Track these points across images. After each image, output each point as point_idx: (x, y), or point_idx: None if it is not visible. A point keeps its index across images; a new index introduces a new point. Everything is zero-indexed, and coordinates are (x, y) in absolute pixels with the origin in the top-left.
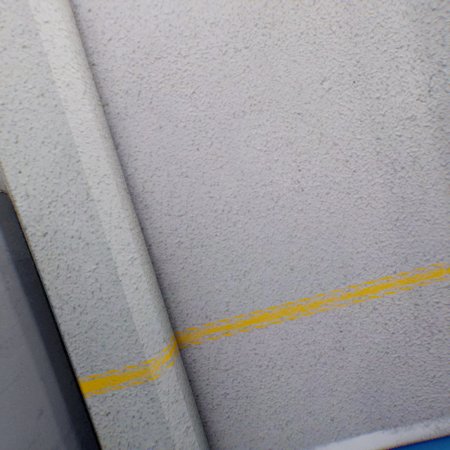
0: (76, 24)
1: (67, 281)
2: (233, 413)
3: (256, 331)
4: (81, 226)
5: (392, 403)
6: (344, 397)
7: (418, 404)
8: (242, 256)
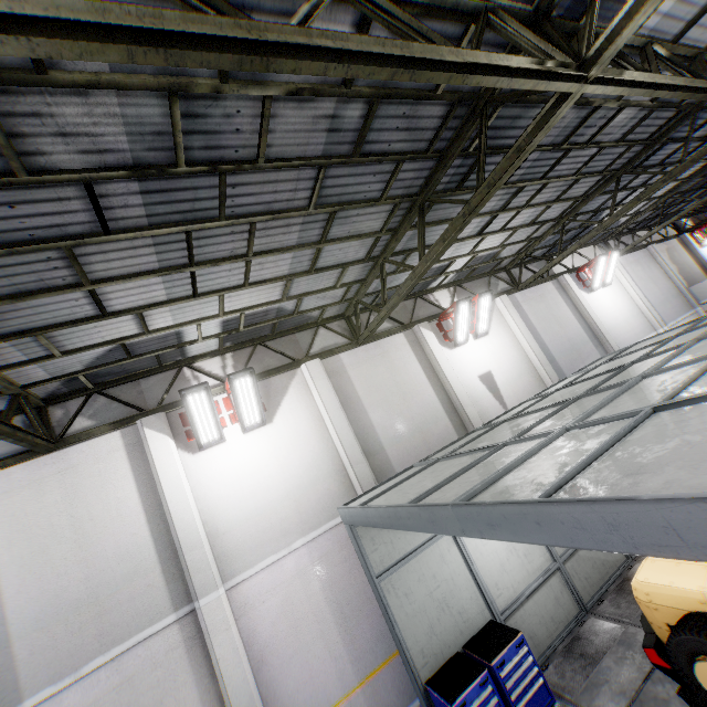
0: (243, 643)
1: None
2: None
3: None
4: None
5: None
6: None
7: None
8: None
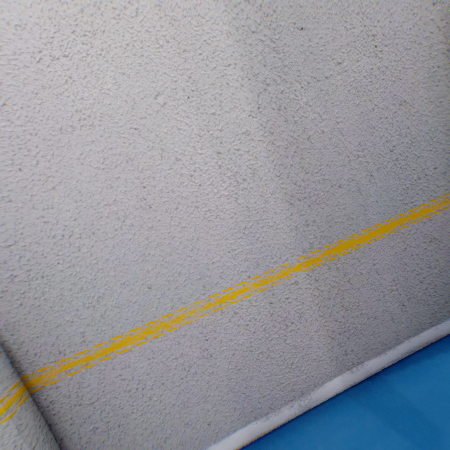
0: None
1: None
2: (105, 445)
3: (120, 356)
4: None
5: (261, 394)
6: (218, 400)
7: (283, 390)
8: (93, 282)
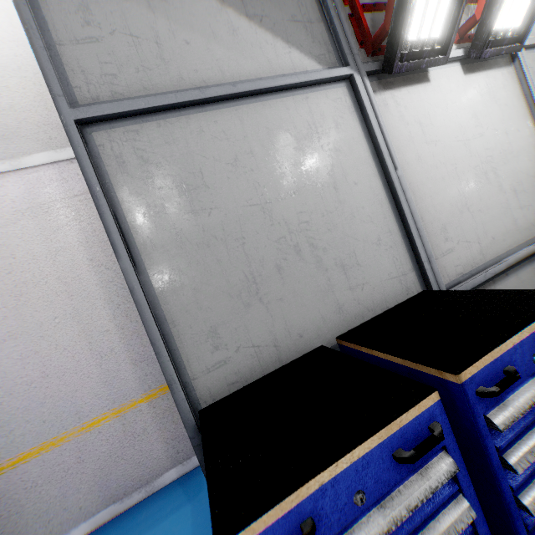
0: None
1: None
2: (8, 527)
3: (22, 466)
4: None
5: (118, 485)
6: (87, 491)
7: (133, 481)
8: (9, 422)
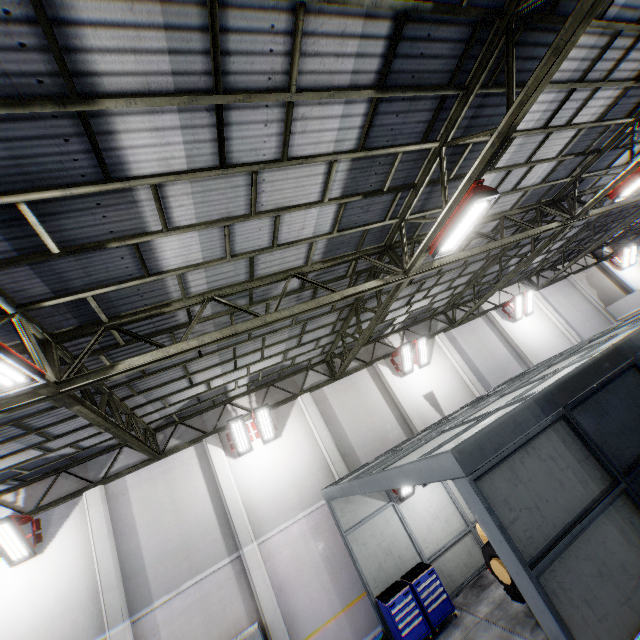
0: (269, 578)
1: (276, 637)
2: None
3: (309, 639)
4: (278, 623)
5: None
6: None
7: None
8: (304, 621)
